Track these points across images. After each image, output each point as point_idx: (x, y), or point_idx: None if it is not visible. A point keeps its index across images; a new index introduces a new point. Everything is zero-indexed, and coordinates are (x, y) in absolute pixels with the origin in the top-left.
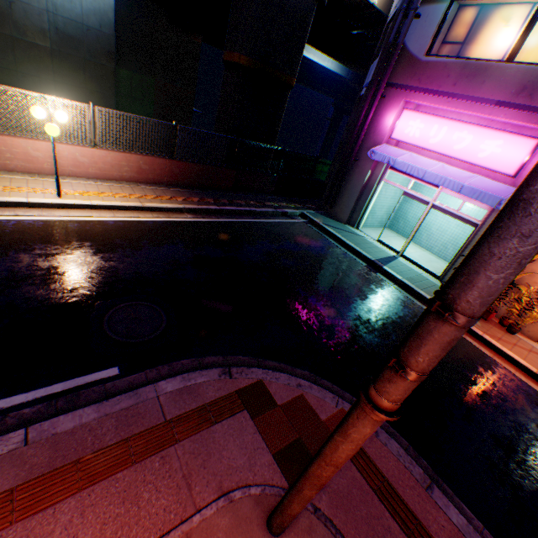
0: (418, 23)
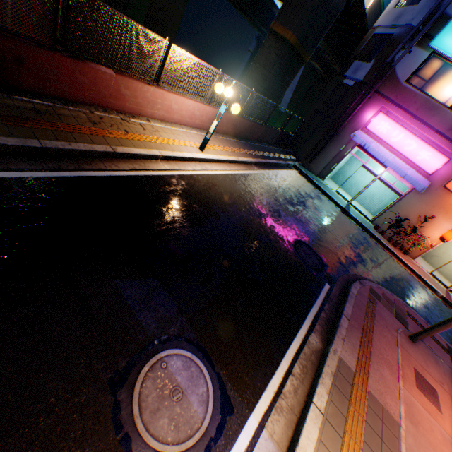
0: (407, 57)
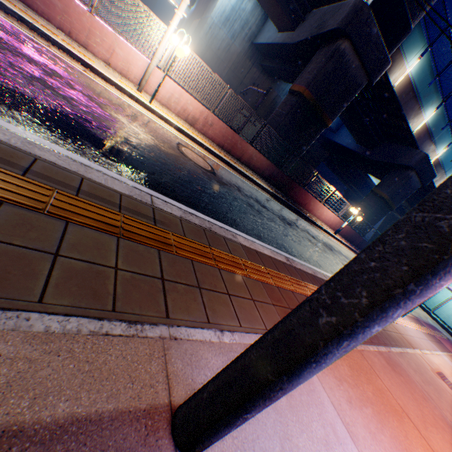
0: None
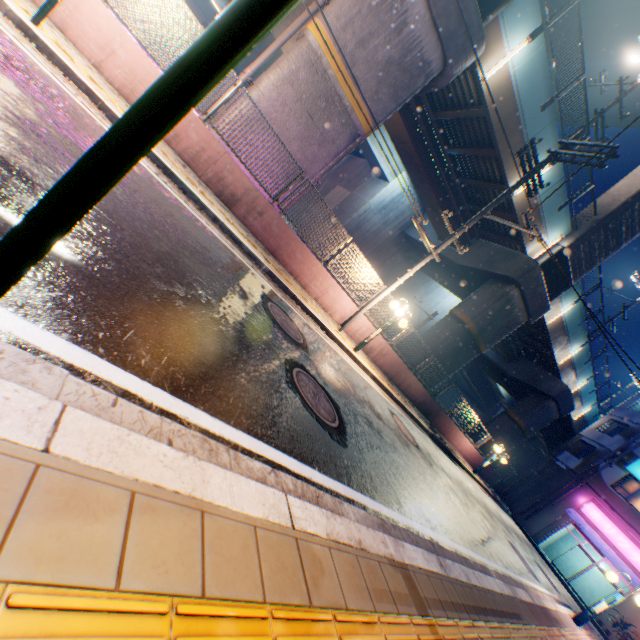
0: (608, 468)
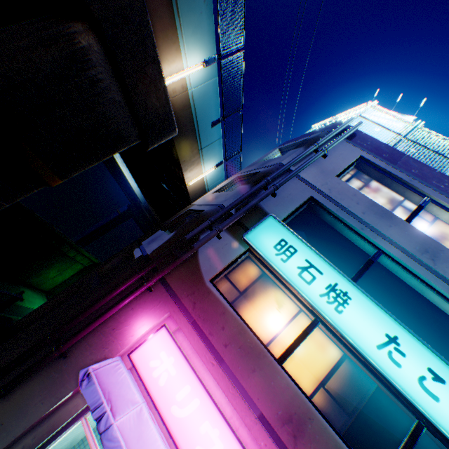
0: (217, 243)
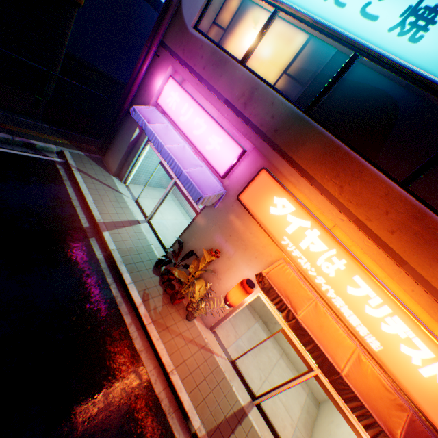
0: None
